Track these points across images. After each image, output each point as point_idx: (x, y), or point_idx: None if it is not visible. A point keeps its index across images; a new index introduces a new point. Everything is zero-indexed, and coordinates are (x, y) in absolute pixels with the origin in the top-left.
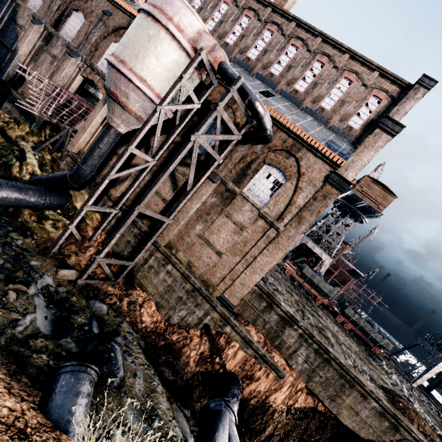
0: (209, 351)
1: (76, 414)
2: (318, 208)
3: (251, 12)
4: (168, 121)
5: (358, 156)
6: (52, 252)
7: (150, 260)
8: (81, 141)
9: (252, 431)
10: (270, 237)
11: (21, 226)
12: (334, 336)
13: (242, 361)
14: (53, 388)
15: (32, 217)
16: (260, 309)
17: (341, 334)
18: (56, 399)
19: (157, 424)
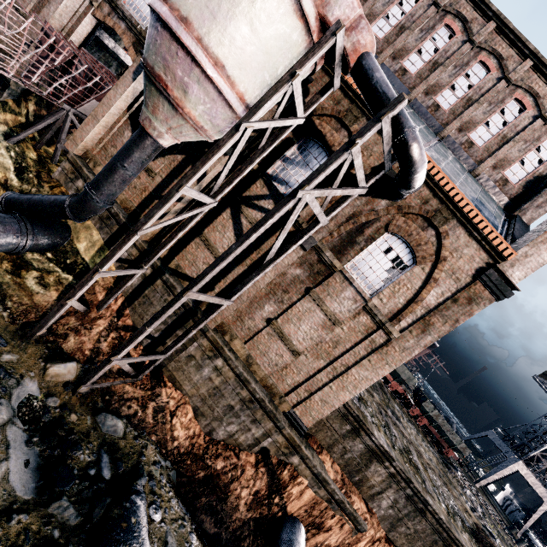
0: (267, 489)
1: None
2: (457, 315)
3: None
4: None
5: (535, 248)
6: (38, 335)
7: (191, 346)
8: (89, 138)
9: None
10: (375, 343)
11: None
12: (418, 455)
13: (310, 504)
14: None
15: (4, 263)
16: (340, 433)
17: (419, 441)
18: None
19: None
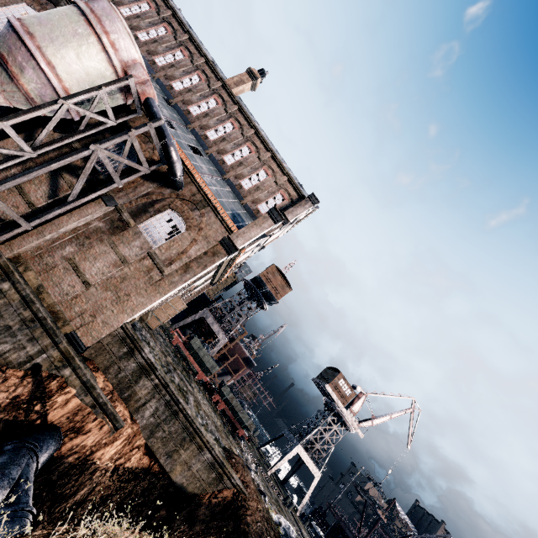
0: (29, 395)
1: None
2: (206, 262)
3: (203, 75)
4: (71, 122)
5: (248, 229)
6: None
7: None
8: None
9: (57, 498)
10: (153, 279)
11: None
12: (197, 402)
13: (74, 411)
14: None
15: None
16: (118, 355)
17: (208, 408)
18: None
19: None
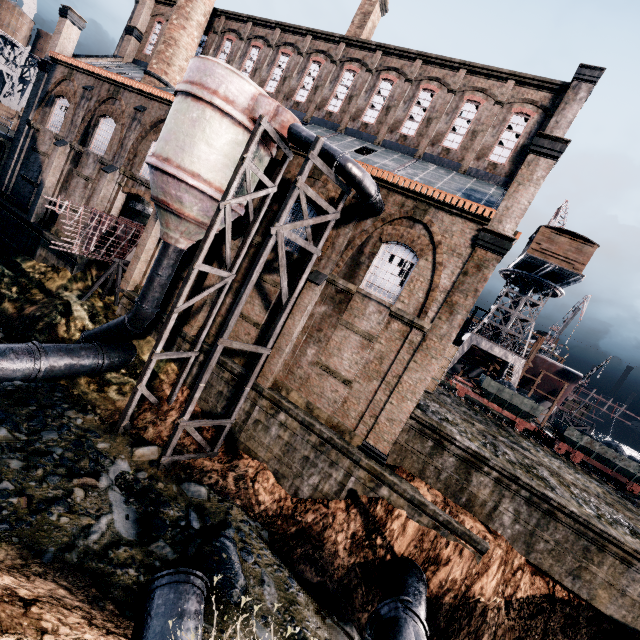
0: (364, 529)
1: (175, 631)
2: (474, 285)
3: (319, 56)
4: (240, 219)
5: (512, 199)
6: (122, 426)
7: (254, 411)
8: (136, 274)
9: None
10: (414, 343)
11: (79, 401)
12: (555, 475)
13: (417, 537)
14: (147, 611)
15: (91, 385)
16: (425, 453)
17: (567, 471)
18: (154, 625)
19: (296, 637)
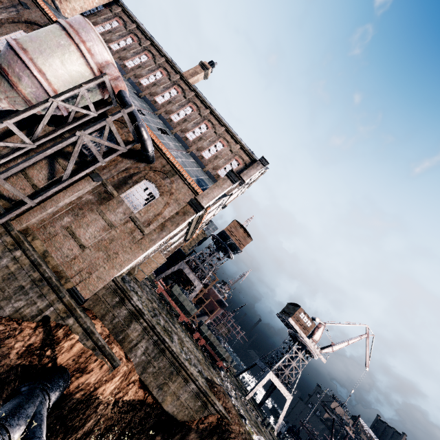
0: (41, 342)
1: None
2: (178, 221)
3: (165, 71)
4: (62, 117)
5: (211, 190)
6: None
7: None
8: None
9: (69, 430)
10: (135, 238)
11: None
12: (180, 340)
13: (78, 354)
14: None
15: None
16: (111, 304)
17: (190, 344)
18: None
19: None
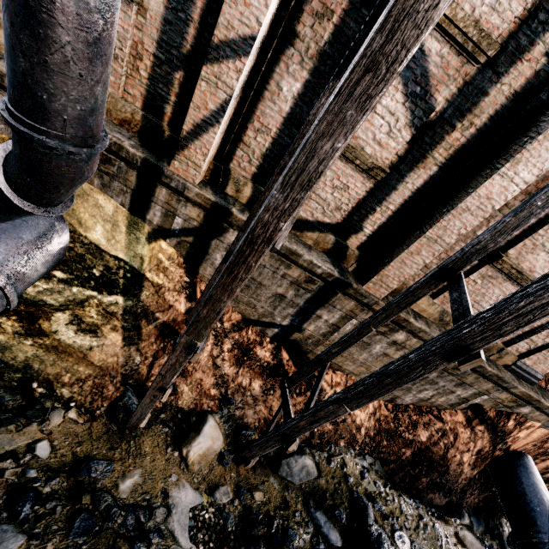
0: (491, 445)
1: None
2: None
3: None
4: None
5: None
6: (142, 425)
7: (346, 325)
8: None
9: None
10: None
11: (0, 374)
12: None
13: (541, 439)
14: None
15: (2, 322)
16: None
17: None
18: None
19: None
